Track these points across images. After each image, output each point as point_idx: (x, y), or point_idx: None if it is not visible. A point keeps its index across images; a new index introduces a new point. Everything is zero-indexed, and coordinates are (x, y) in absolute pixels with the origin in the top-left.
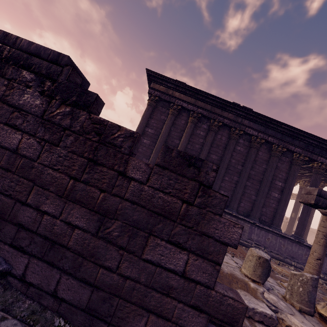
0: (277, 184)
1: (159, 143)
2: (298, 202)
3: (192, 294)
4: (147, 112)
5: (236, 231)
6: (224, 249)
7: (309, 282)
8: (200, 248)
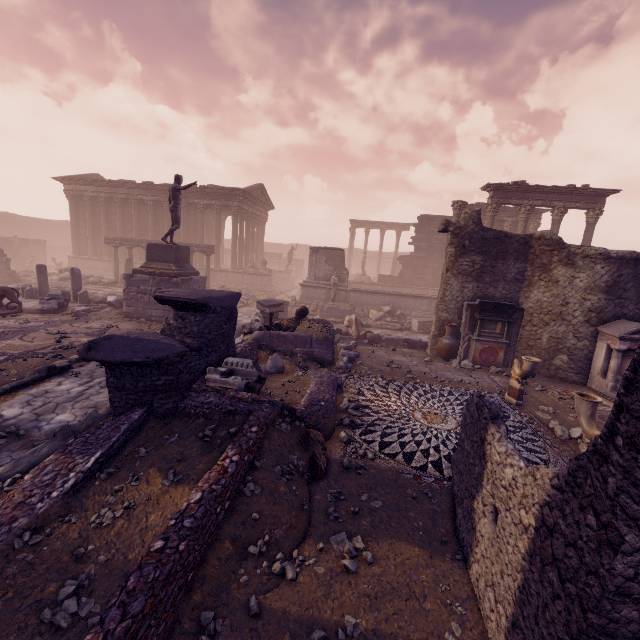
0: (178, 231)
1: (88, 231)
2: (250, 236)
3: (4, 272)
4: (71, 209)
5: (6, 259)
6: (5, 263)
7: (64, 270)
8: (2, 264)
